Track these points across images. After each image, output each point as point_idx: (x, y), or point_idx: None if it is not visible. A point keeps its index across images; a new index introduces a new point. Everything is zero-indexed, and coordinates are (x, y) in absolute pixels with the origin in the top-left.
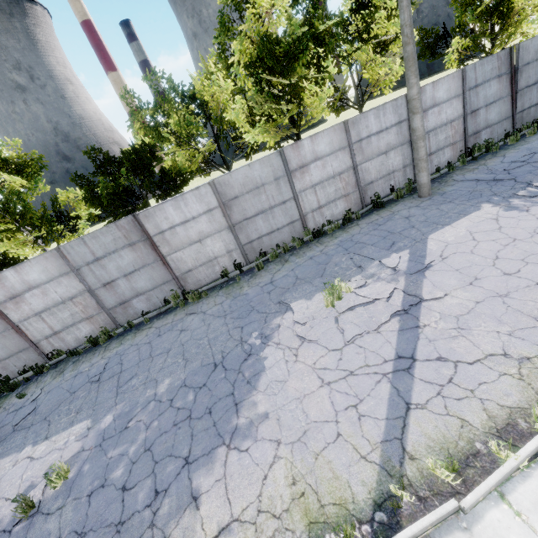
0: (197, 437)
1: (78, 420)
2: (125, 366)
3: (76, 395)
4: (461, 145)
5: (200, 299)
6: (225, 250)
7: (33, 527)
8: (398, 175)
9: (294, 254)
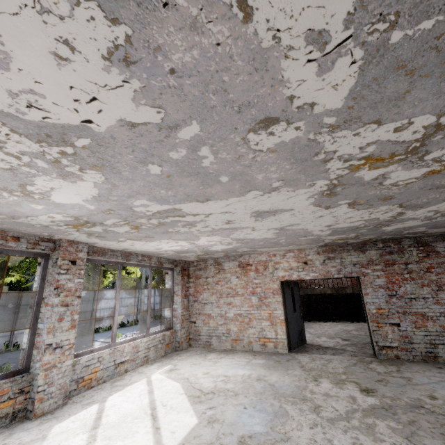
0: None
1: None
2: None
3: None
4: (153, 313)
5: None
6: None
7: None
8: (131, 317)
9: (86, 336)
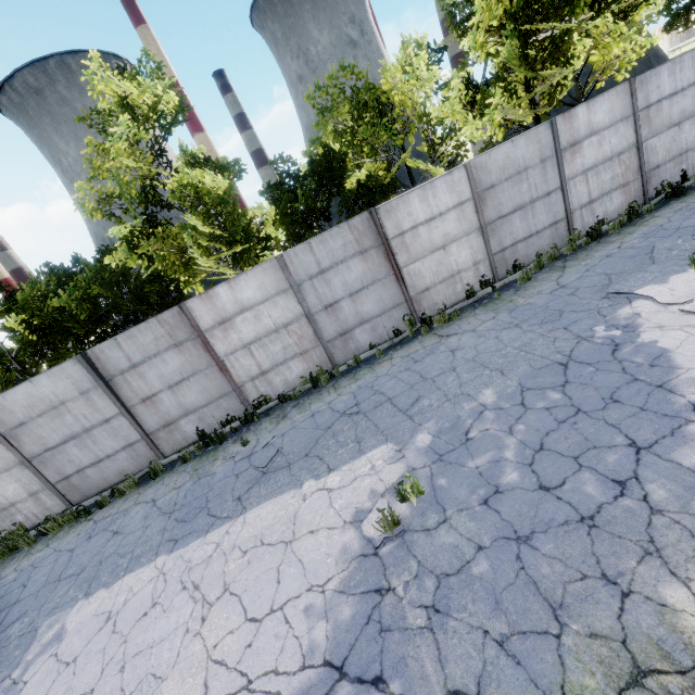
0: (625, 424)
1: (369, 447)
2: (392, 394)
3: (336, 429)
4: None
5: (449, 323)
6: (471, 261)
7: (414, 545)
8: (691, 156)
9: (570, 259)
